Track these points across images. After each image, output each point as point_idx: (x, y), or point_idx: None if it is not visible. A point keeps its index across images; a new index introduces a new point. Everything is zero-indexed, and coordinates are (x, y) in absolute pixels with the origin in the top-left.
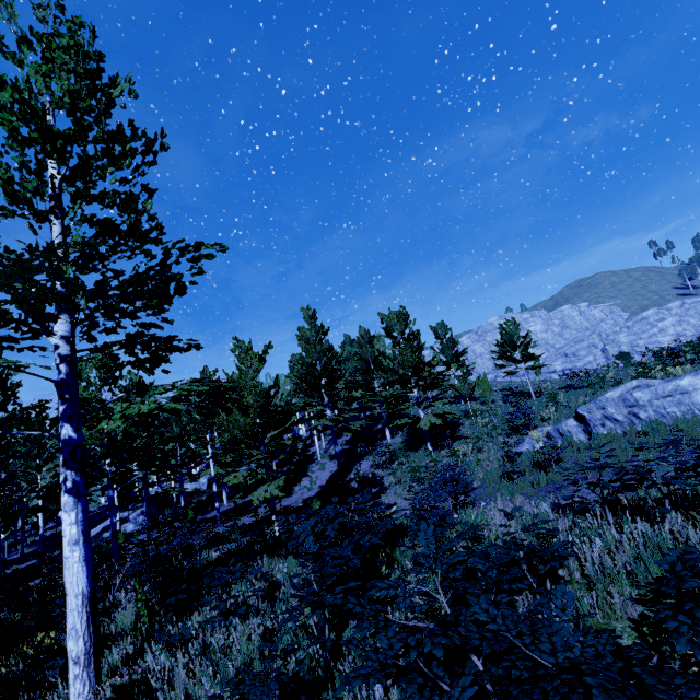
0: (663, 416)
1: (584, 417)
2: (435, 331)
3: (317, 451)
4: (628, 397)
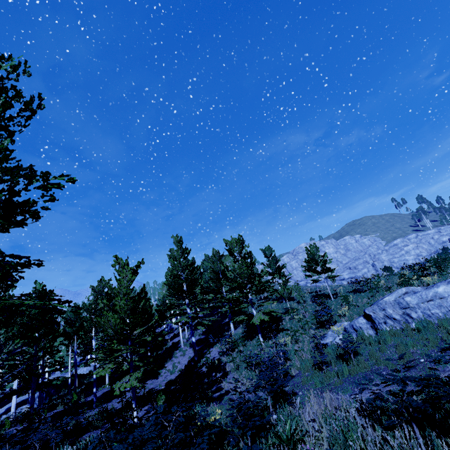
0: (429, 316)
1: (371, 316)
2: (264, 252)
3: (181, 340)
4: (401, 301)
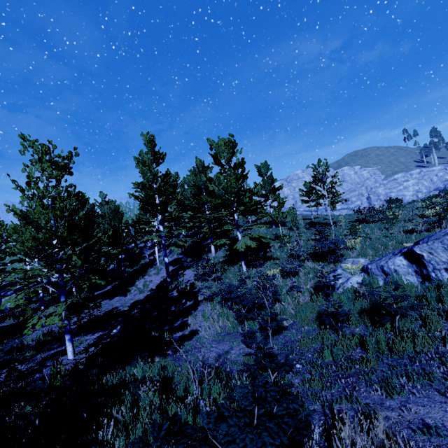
0: None
1: (422, 257)
2: (259, 169)
3: (157, 258)
4: None
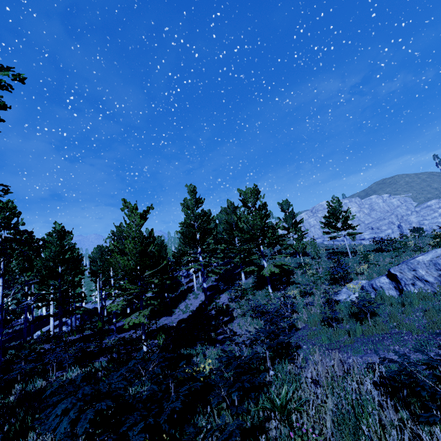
0: None
1: (396, 276)
2: (281, 206)
3: (194, 285)
4: (439, 262)
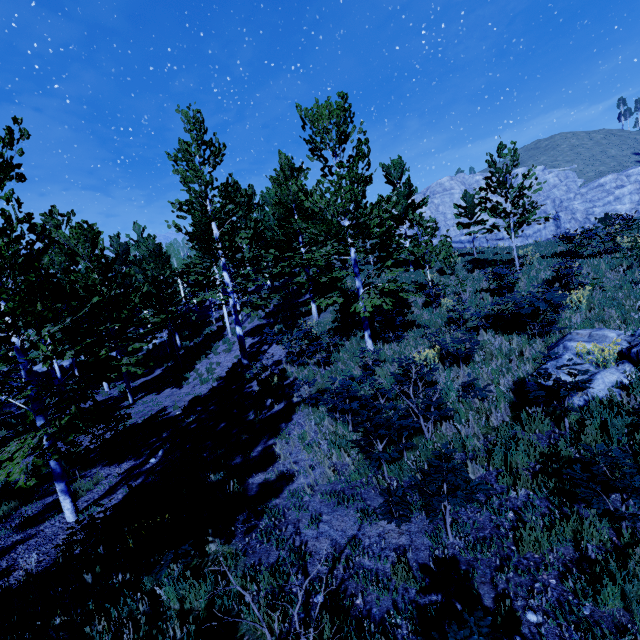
0: None
1: None
2: (388, 172)
3: (227, 325)
4: None
